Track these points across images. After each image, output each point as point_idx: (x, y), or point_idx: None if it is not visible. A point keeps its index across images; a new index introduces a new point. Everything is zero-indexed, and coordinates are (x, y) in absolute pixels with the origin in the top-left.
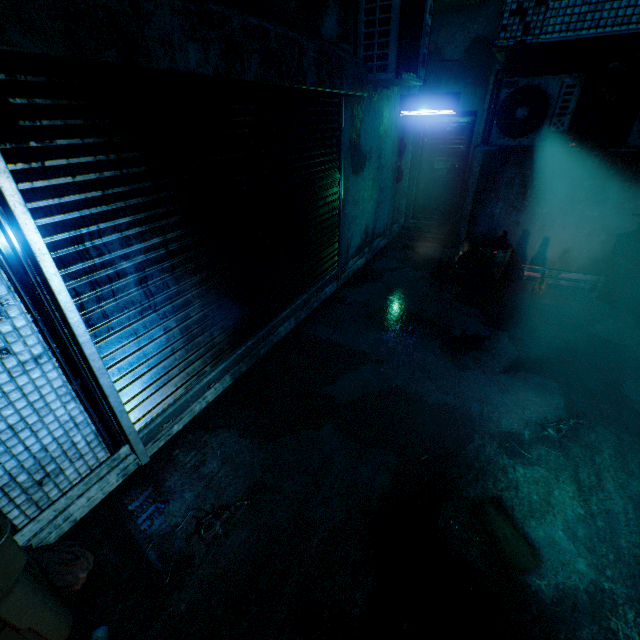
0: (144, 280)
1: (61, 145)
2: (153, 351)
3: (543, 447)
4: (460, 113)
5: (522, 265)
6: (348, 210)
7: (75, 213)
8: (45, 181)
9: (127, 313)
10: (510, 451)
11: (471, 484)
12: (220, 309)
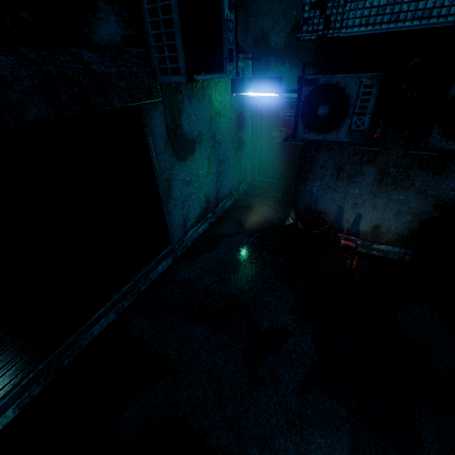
0: None
1: None
2: None
3: None
4: (290, 90)
5: (339, 234)
6: (178, 192)
7: None
8: None
9: None
10: None
11: None
12: None
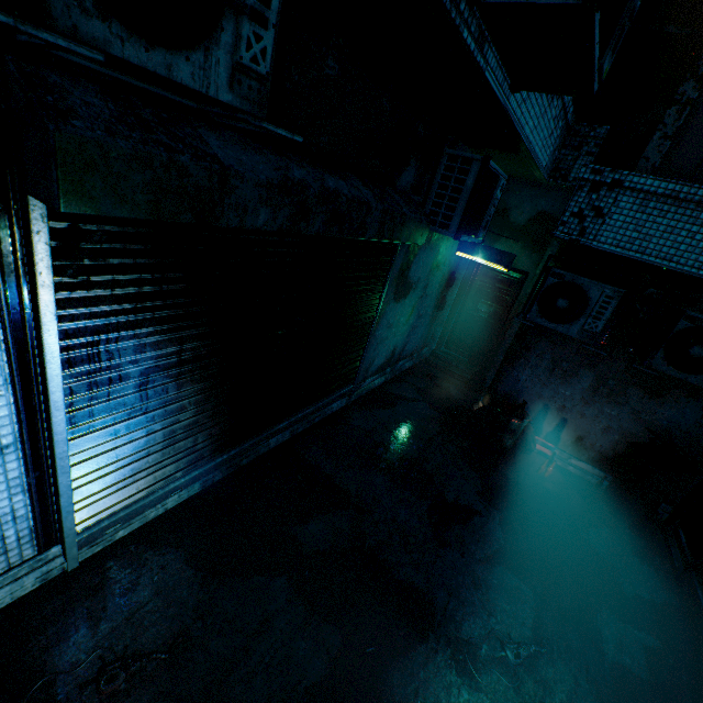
0: (145, 383)
1: (112, 263)
2: (127, 452)
3: (496, 671)
4: (513, 268)
5: (536, 437)
6: (380, 331)
7: (101, 320)
8: (84, 291)
9: (115, 414)
10: (461, 666)
11: (409, 698)
12: (214, 416)
